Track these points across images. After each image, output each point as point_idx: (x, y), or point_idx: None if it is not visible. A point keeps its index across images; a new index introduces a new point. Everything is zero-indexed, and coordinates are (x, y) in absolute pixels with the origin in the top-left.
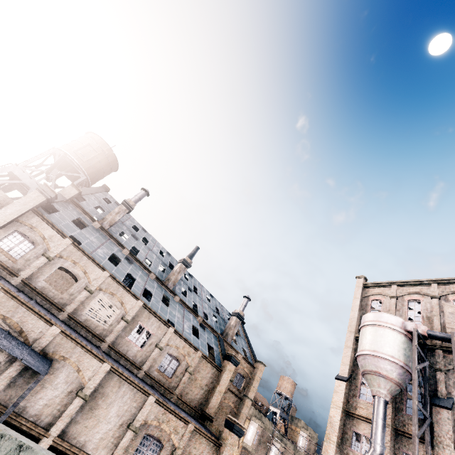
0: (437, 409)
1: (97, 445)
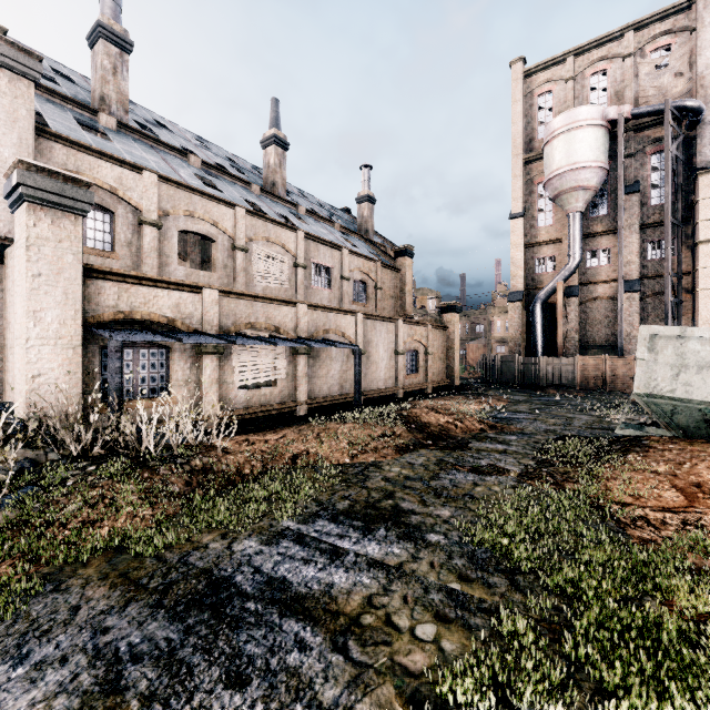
0: (626, 198)
1: (384, 380)
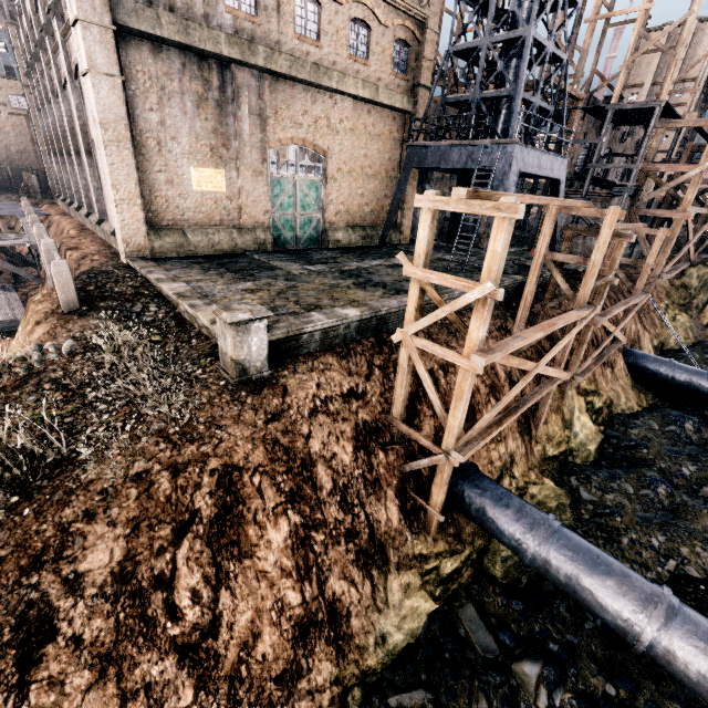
0: None
1: None
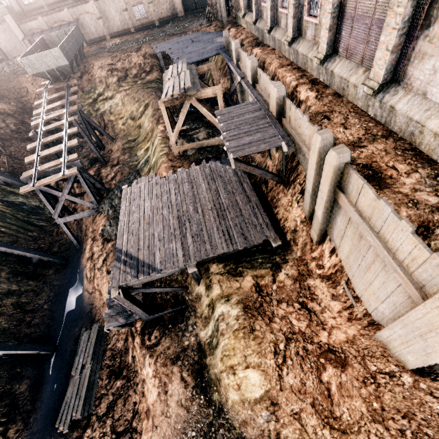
0: None
1: (121, 26)
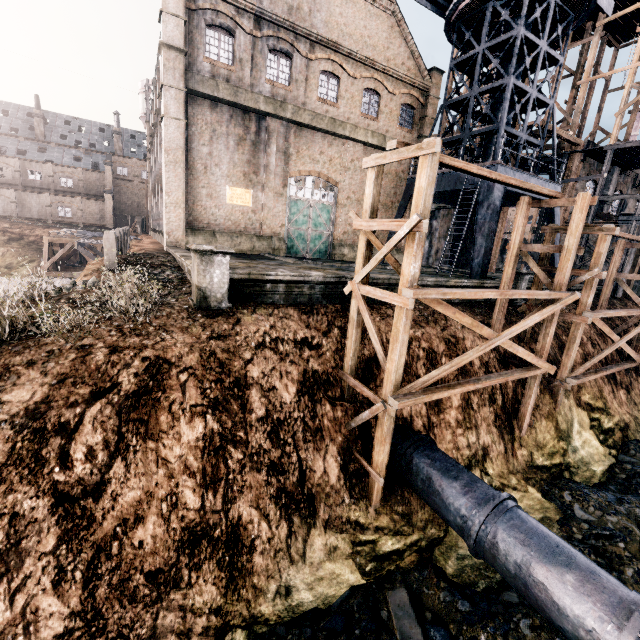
0: None
1: (38, 215)
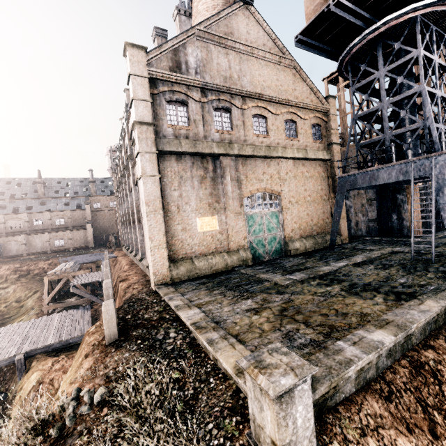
0: None
1: (41, 249)
